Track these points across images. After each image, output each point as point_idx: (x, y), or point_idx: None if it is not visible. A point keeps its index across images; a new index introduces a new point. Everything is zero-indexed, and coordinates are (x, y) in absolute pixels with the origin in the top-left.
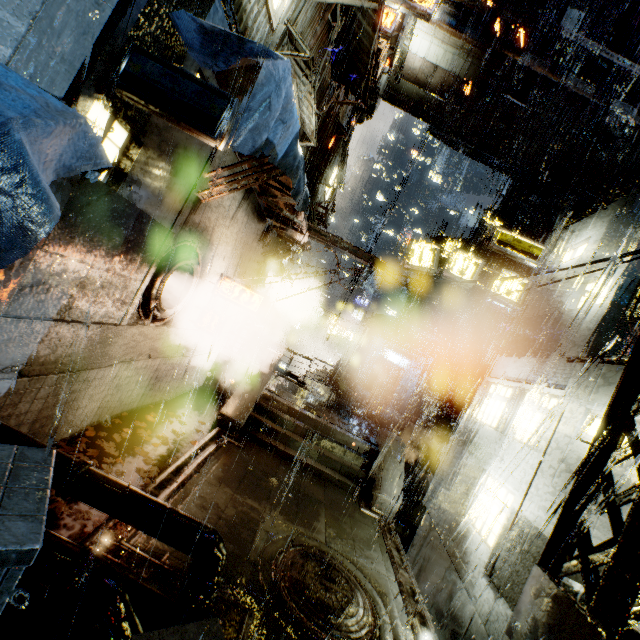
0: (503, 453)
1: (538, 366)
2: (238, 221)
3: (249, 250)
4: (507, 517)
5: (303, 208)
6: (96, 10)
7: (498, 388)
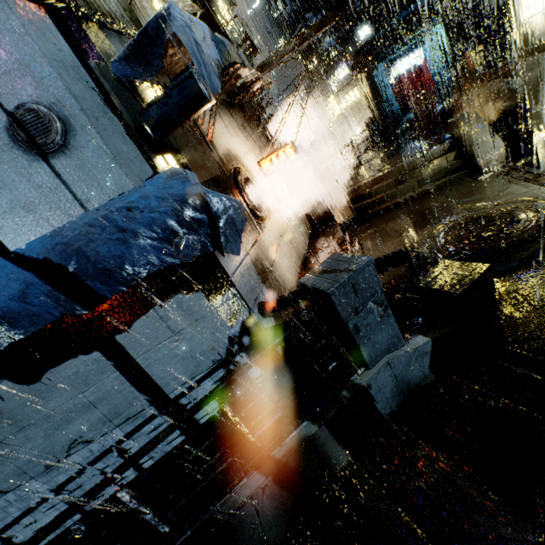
0: None
1: None
2: (229, 125)
3: (248, 132)
4: None
5: (251, 65)
6: (112, 122)
7: None
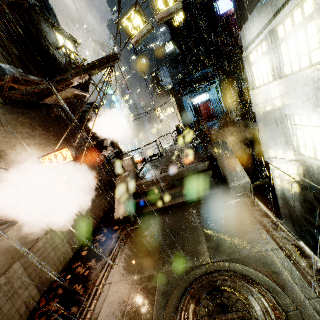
0: (293, 92)
1: None
2: (10, 123)
3: (53, 128)
4: None
5: None
6: None
7: (255, 53)
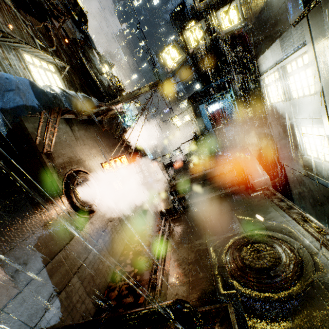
0: (299, 110)
1: (280, 45)
2: (81, 137)
3: (103, 139)
4: (327, 143)
5: (91, 105)
6: None
7: (269, 78)
